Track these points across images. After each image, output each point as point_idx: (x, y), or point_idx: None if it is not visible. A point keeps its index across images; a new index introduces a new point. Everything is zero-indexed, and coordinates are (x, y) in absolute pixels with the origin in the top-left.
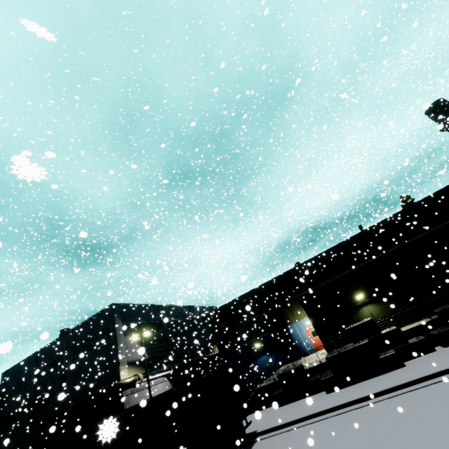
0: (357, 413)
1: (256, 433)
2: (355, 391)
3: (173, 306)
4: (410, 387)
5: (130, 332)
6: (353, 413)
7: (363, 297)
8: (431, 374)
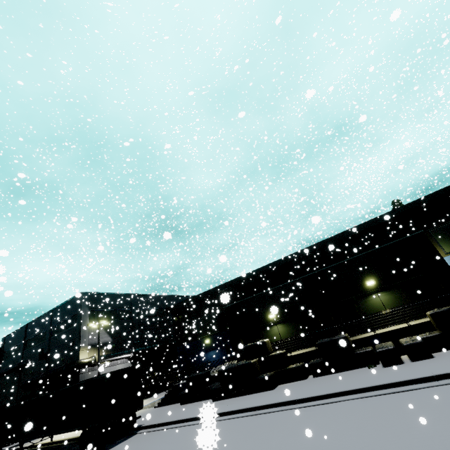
0: (199, 427)
1: (141, 426)
2: (223, 405)
3: (148, 295)
4: (247, 413)
5: (97, 318)
6: (198, 427)
7: (275, 317)
8: (265, 405)
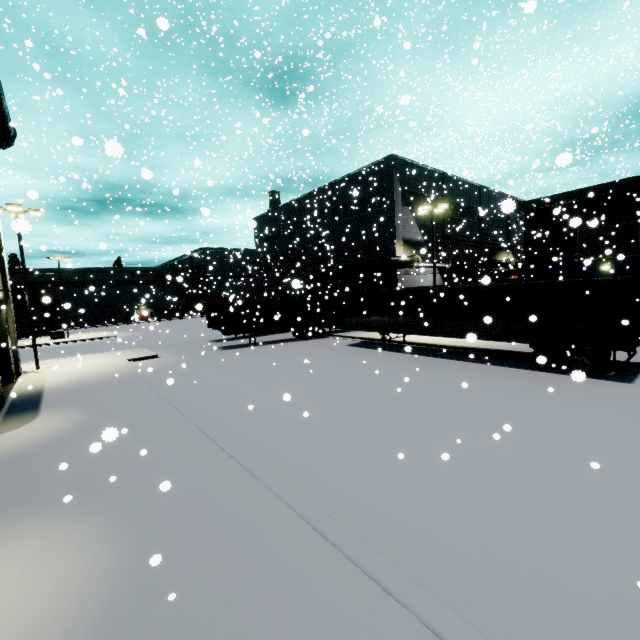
0: None
1: None
2: None
3: (460, 180)
4: None
5: (407, 202)
6: None
7: None
8: None
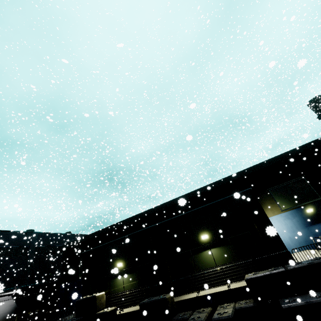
0: None
1: None
2: None
3: (51, 233)
4: None
5: None
6: None
7: (122, 266)
8: None
